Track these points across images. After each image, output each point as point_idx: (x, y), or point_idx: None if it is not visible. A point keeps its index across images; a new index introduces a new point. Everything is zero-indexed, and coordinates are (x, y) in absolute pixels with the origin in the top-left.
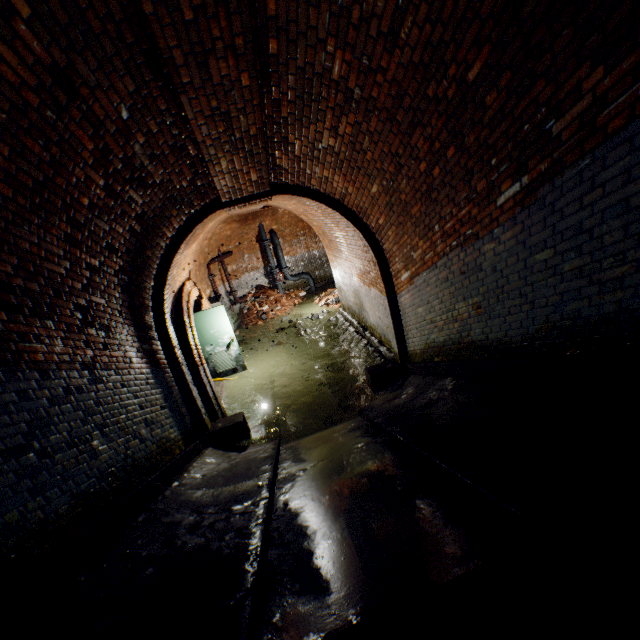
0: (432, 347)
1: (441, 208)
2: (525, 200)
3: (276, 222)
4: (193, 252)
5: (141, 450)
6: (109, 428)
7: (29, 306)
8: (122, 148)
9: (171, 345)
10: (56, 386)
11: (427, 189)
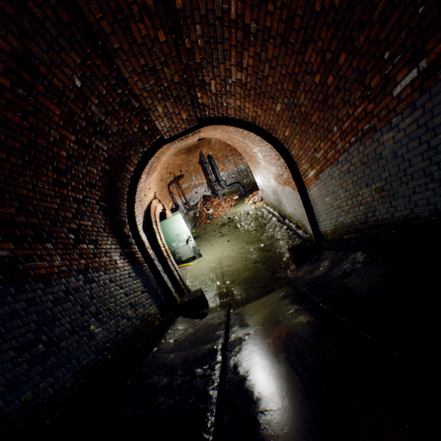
0: (341, 227)
1: (337, 111)
2: (424, 84)
3: (211, 149)
4: (155, 179)
5: (128, 326)
6: (102, 314)
7: (31, 235)
8: (82, 110)
9: (144, 247)
10: (57, 291)
11: (323, 97)
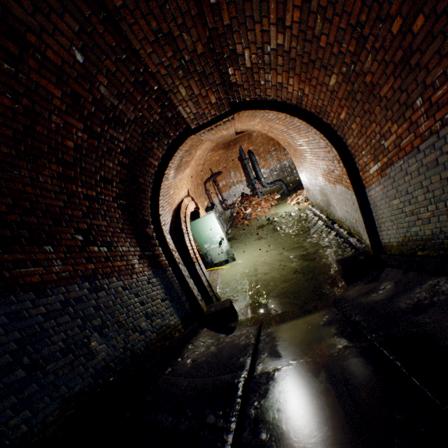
0: (413, 240)
1: (426, 73)
2: None
3: (252, 144)
4: (188, 176)
5: (140, 341)
6: (108, 328)
7: (26, 237)
8: (89, 92)
9: (169, 249)
10: (53, 301)
11: (403, 55)
